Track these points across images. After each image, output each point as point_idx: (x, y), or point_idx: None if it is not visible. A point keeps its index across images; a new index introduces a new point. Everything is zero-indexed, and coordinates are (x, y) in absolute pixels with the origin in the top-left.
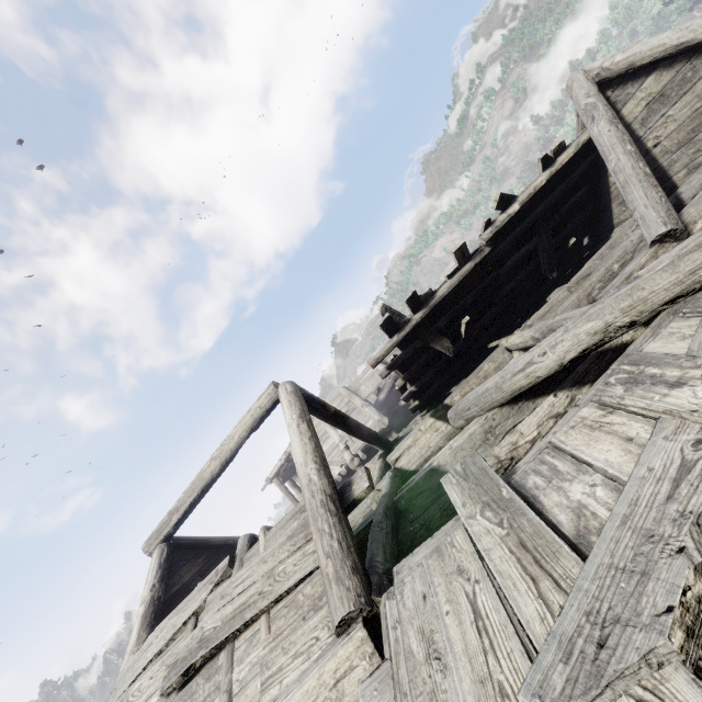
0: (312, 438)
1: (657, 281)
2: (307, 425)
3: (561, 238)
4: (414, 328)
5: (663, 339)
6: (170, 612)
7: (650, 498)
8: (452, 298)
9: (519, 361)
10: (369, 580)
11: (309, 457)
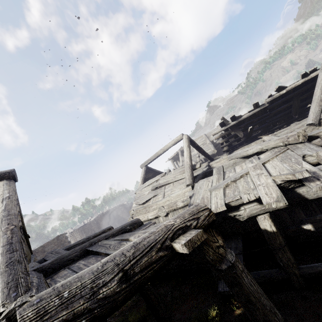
0: (189, 152)
1: (271, 143)
2: (189, 149)
3: (305, 102)
4: (230, 126)
5: (264, 155)
6: (146, 181)
7: (234, 175)
8: (248, 118)
9: (246, 149)
10: (194, 181)
11: (188, 157)
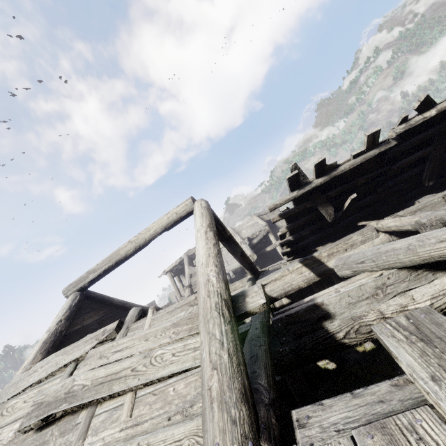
0: (215, 245)
1: None
2: (213, 234)
3: None
4: (312, 189)
5: None
6: (67, 344)
7: None
8: (347, 176)
9: None
10: (256, 413)
11: (211, 260)
